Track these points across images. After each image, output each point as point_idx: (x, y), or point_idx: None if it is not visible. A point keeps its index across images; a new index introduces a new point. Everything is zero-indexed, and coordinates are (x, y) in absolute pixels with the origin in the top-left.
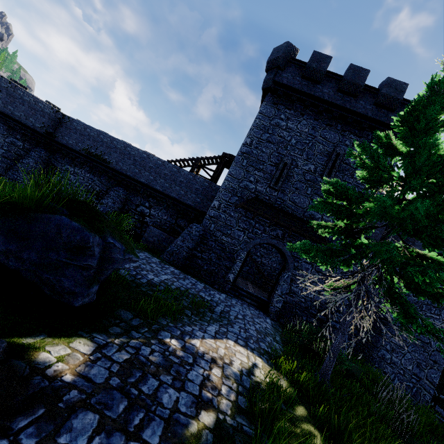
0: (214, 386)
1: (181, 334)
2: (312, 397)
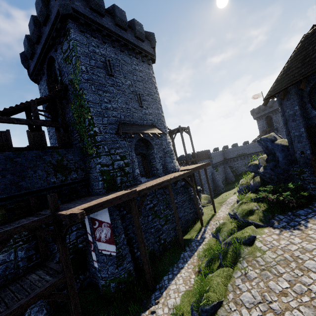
0: None
1: None
2: None
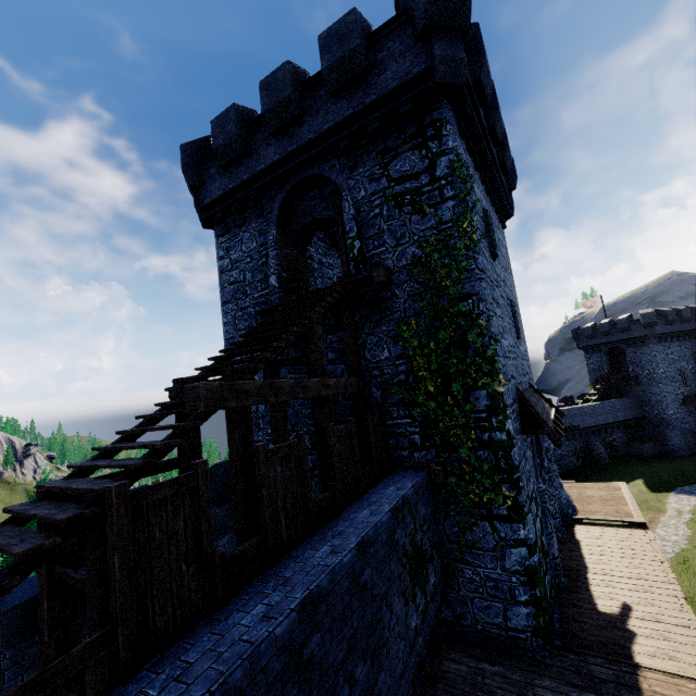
0: None
1: None
2: None
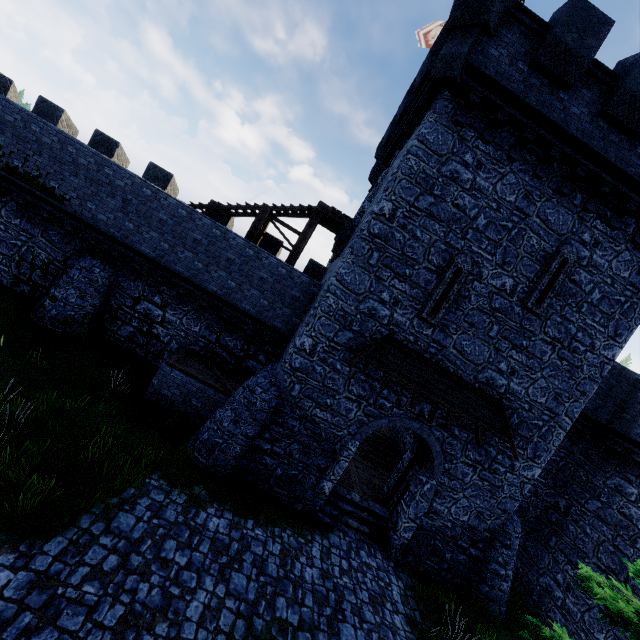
0: None
1: None
2: None
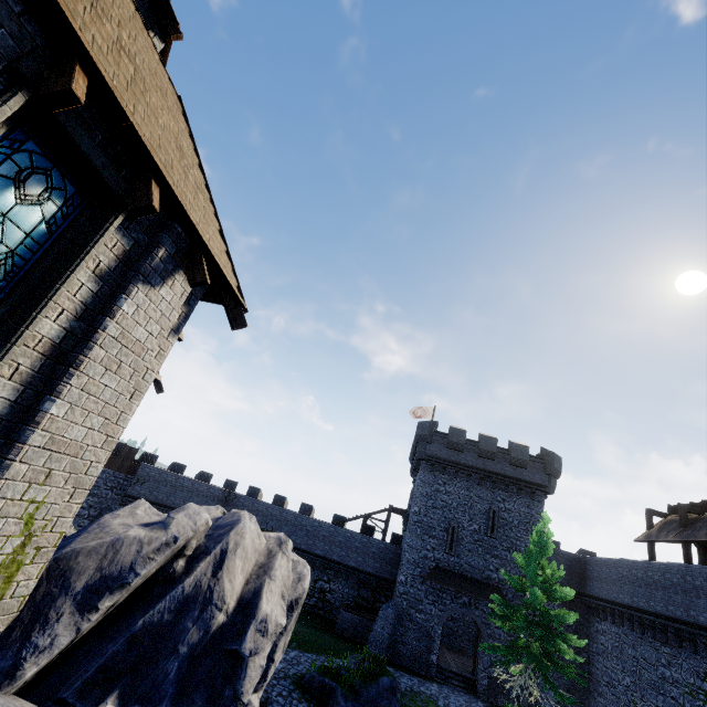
0: None
1: None
2: None
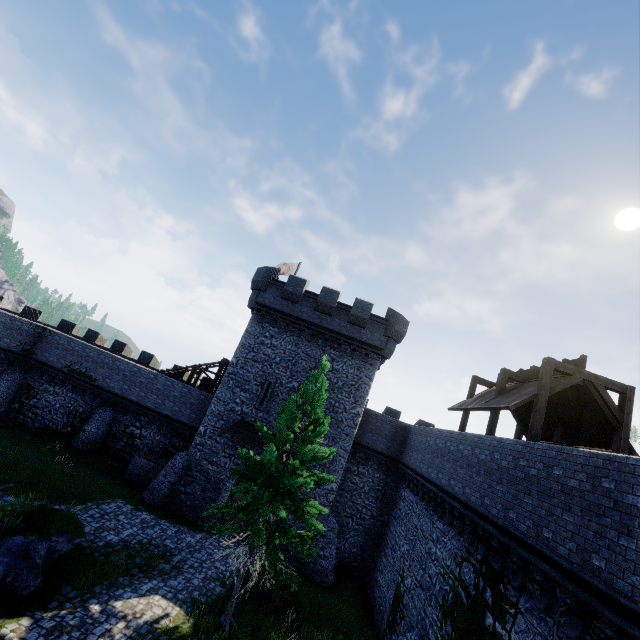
0: (111, 635)
1: (108, 598)
2: (206, 634)
